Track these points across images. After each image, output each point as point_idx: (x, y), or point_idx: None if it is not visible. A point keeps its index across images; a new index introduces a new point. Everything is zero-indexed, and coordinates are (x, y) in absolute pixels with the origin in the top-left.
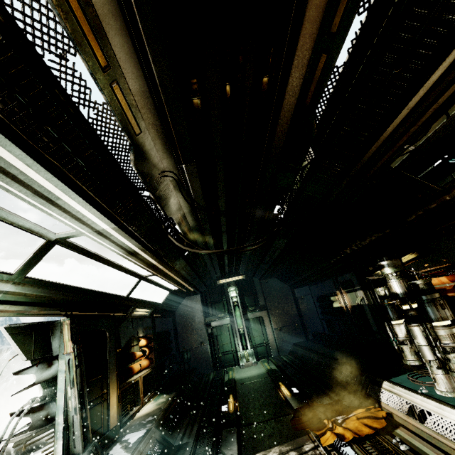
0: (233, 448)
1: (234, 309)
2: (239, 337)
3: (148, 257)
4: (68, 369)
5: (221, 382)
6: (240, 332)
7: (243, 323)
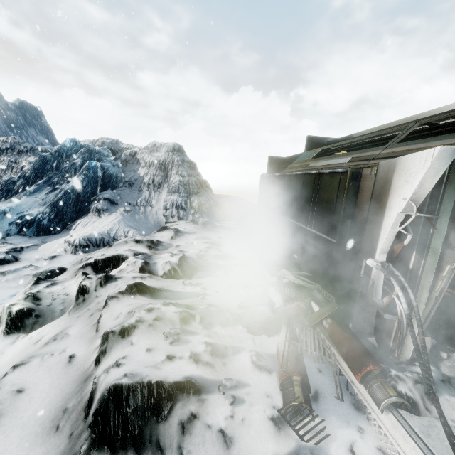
0: None
1: None
2: None
3: None
4: None
5: None
6: None
7: None
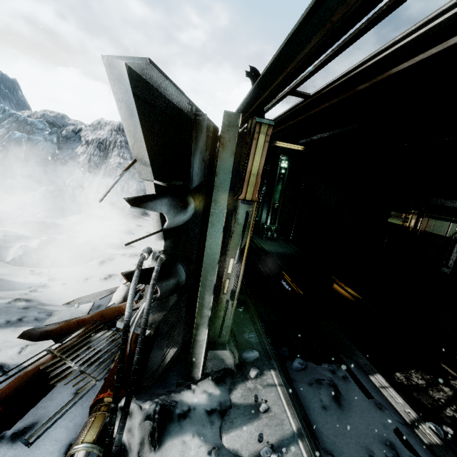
0: (358, 355)
1: (278, 182)
2: (270, 211)
3: (453, 41)
4: (243, 231)
5: (253, 249)
6: (274, 207)
7: (281, 199)
